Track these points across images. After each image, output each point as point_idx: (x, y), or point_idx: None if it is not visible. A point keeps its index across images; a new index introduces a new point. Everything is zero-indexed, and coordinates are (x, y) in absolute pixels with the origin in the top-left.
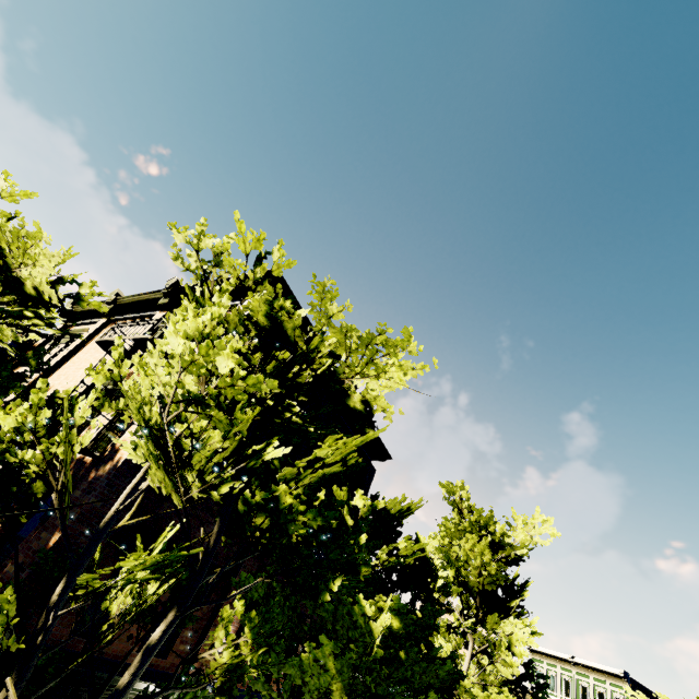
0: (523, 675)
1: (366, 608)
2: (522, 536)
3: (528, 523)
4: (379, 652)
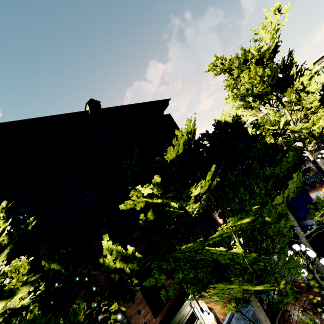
0: (323, 94)
1: (218, 249)
2: (269, 36)
3: (266, 26)
4: (253, 255)
